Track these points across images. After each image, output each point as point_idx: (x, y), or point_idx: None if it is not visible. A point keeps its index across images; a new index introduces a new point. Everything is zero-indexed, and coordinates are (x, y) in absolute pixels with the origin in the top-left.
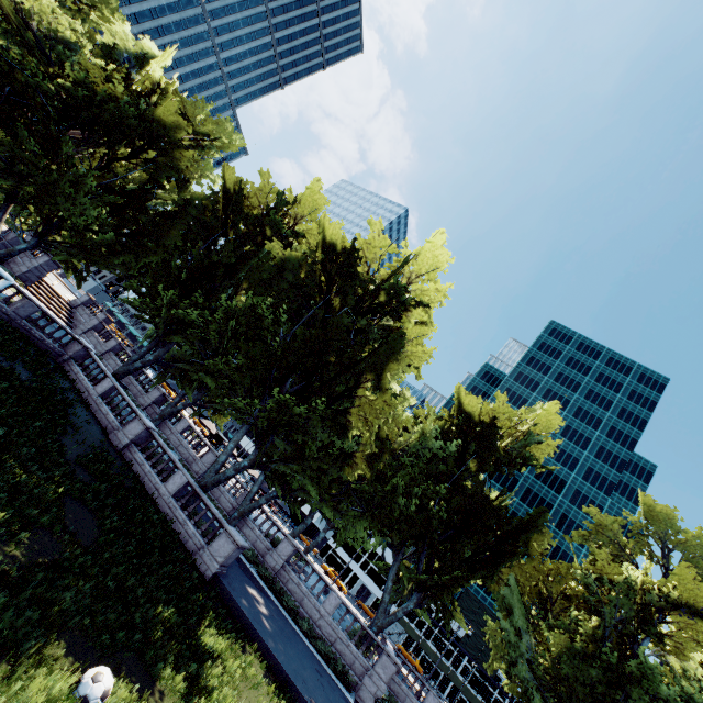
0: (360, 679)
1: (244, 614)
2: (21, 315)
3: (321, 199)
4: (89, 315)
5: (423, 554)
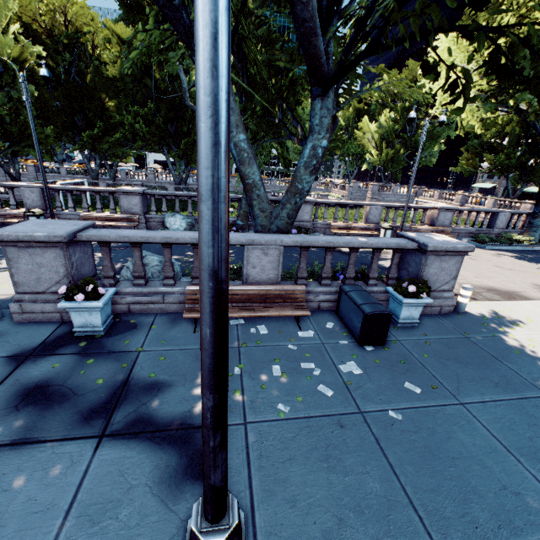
0: None
1: None
2: (51, 191)
3: None
4: None
5: None
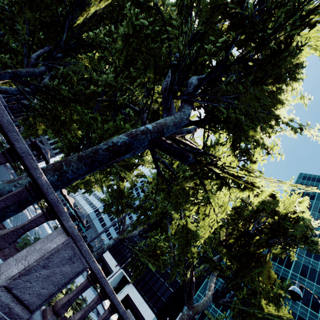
0: None
1: None
2: None
3: None
4: None
5: None
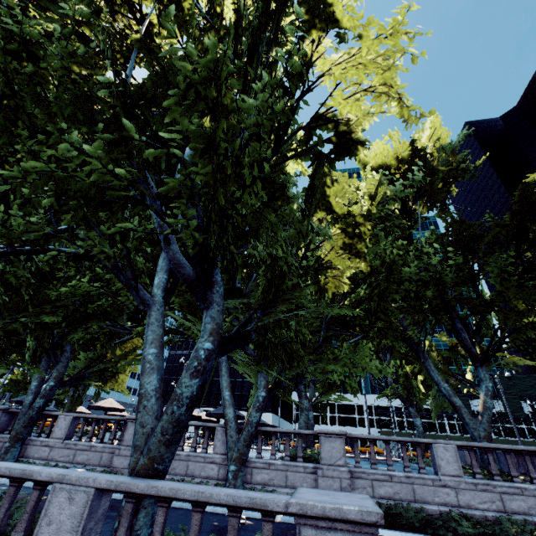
0: None
1: None
2: None
3: None
4: None
5: (458, 321)
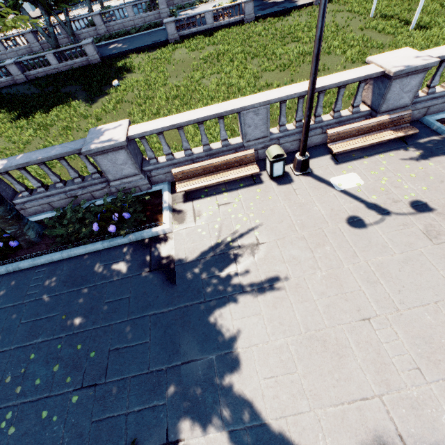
0: (161, 18)
1: (118, 53)
2: None
3: None
4: None
5: None
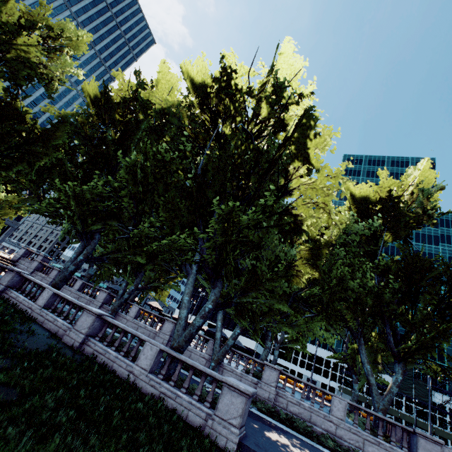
0: None
1: None
2: None
3: (172, 79)
4: (29, 262)
5: (387, 327)
